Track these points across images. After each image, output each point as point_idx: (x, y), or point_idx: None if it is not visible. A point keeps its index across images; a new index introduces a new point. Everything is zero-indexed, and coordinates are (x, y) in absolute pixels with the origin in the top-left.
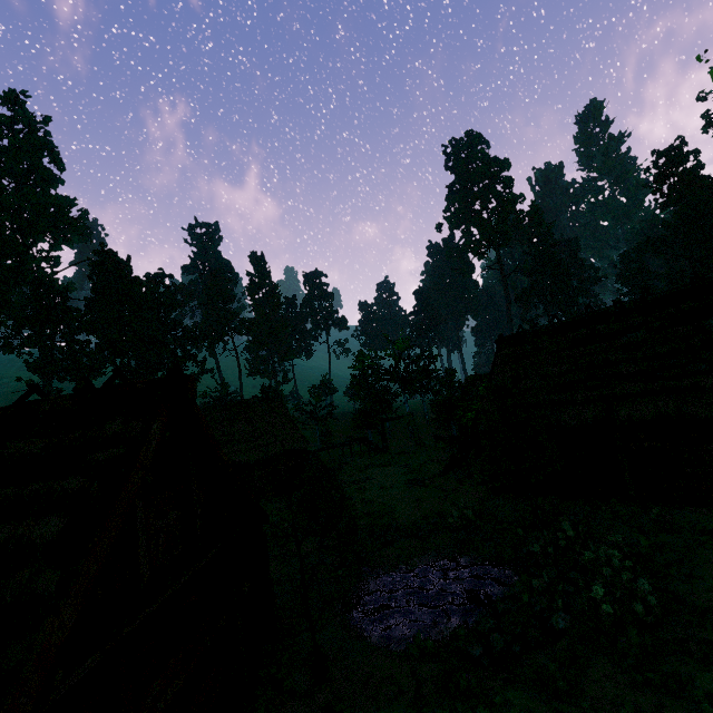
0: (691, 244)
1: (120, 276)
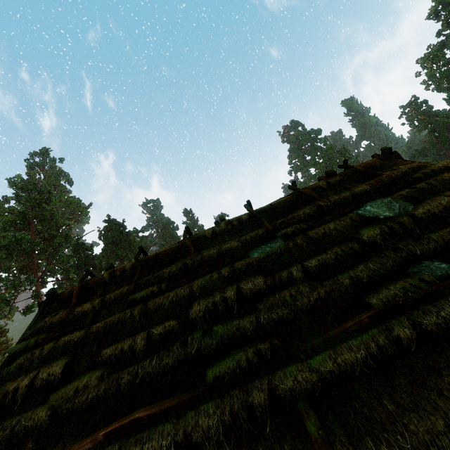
0: (445, 146)
1: (121, 232)
